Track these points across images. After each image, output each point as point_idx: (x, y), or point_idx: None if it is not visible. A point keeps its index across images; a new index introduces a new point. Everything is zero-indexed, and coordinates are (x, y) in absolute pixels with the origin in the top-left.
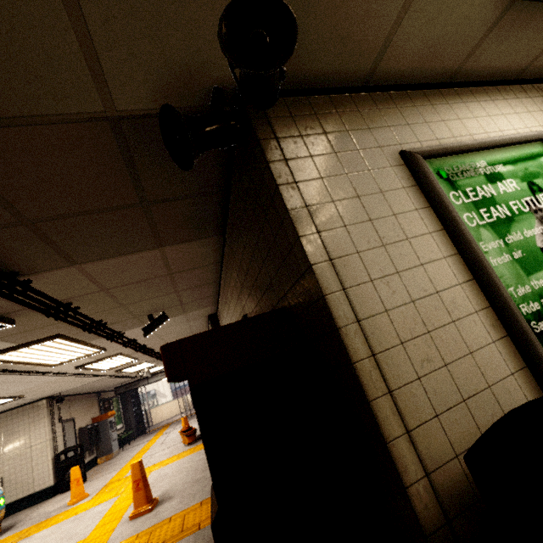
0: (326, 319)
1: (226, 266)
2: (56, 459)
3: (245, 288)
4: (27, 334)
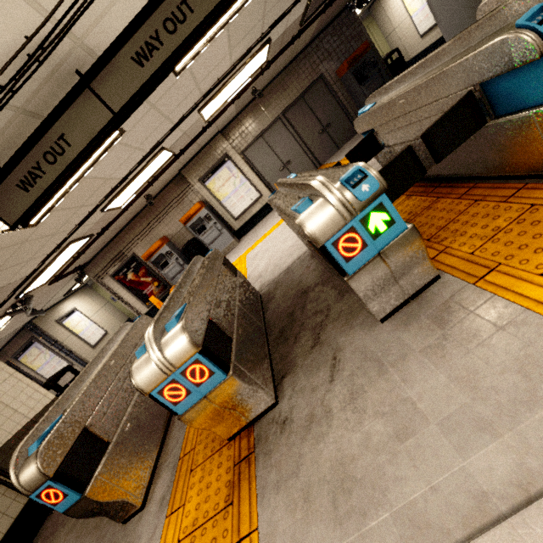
0: (372, 45)
1: (300, 61)
2: (54, 389)
3: (327, 60)
4: (278, 43)
